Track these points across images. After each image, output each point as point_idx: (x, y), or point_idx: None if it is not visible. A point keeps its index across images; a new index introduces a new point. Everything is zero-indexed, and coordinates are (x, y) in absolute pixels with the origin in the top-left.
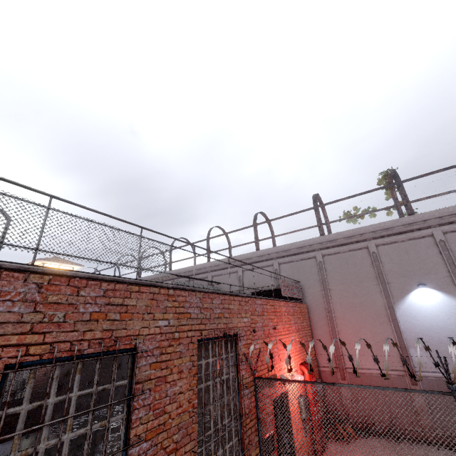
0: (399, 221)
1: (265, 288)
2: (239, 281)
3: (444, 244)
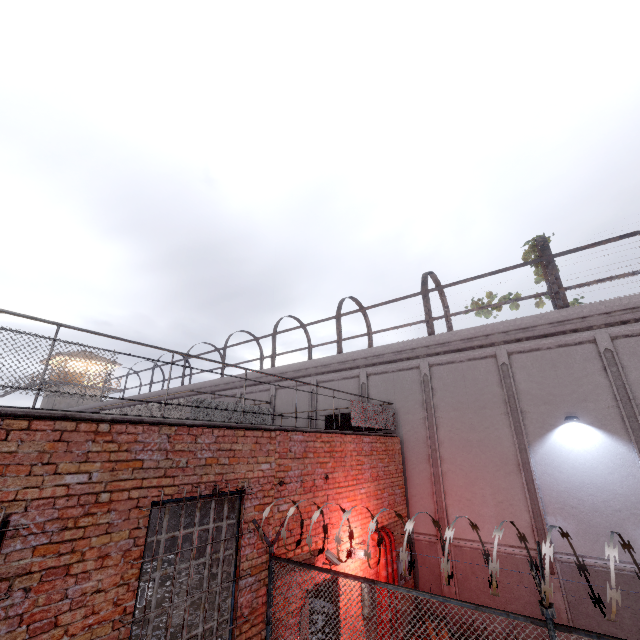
0: (544, 318)
1: (346, 410)
2: (312, 397)
3: (611, 355)
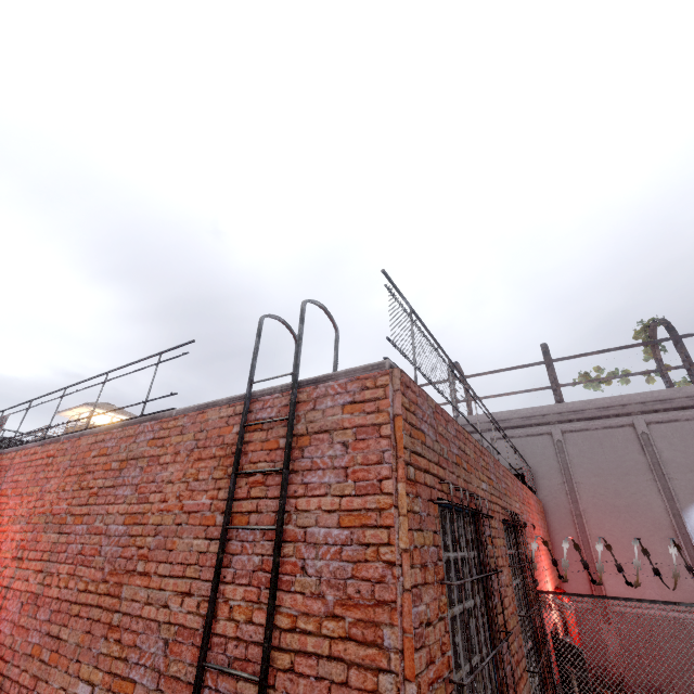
0: (681, 391)
1: None
2: None
3: None
